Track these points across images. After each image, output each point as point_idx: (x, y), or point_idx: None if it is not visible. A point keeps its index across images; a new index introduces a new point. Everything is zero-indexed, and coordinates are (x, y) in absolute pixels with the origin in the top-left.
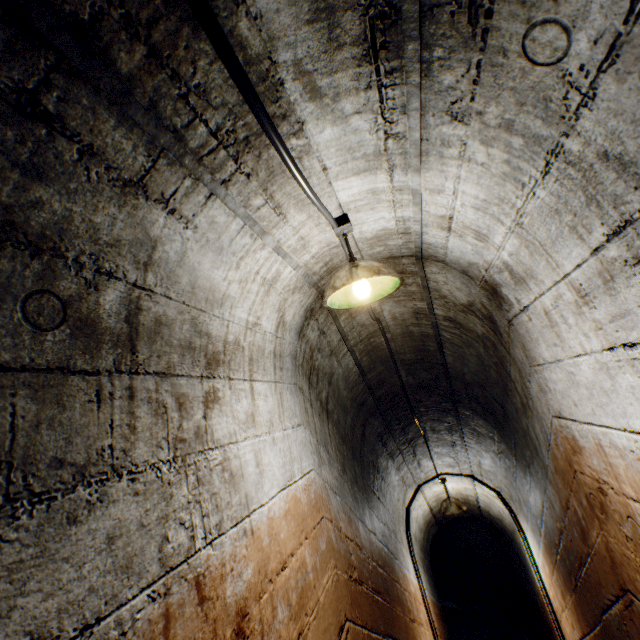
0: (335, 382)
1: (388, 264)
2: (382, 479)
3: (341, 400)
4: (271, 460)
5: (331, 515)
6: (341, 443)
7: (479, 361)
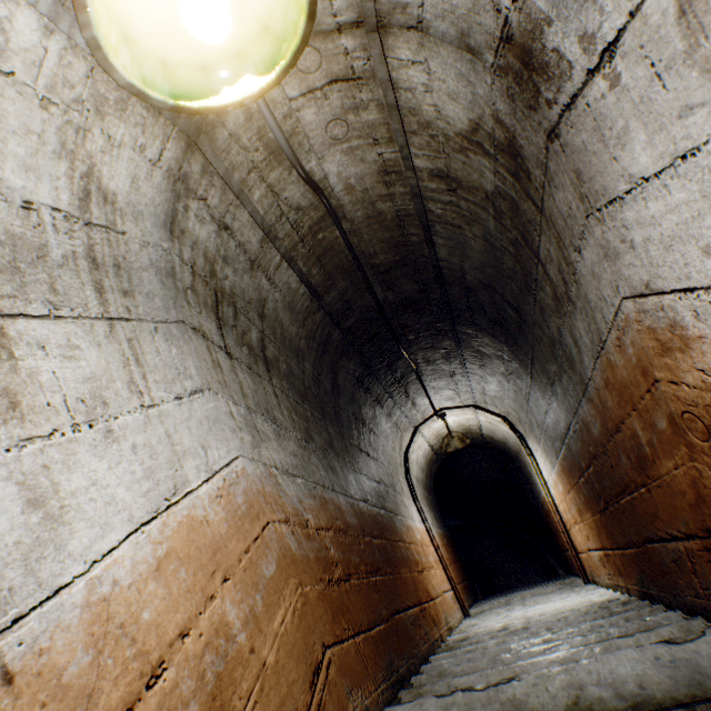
0: (272, 314)
1: (316, 57)
2: (370, 432)
3: (290, 341)
4: (100, 477)
5: (286, 512)
6: (300, 402)
7: (487, 246)
